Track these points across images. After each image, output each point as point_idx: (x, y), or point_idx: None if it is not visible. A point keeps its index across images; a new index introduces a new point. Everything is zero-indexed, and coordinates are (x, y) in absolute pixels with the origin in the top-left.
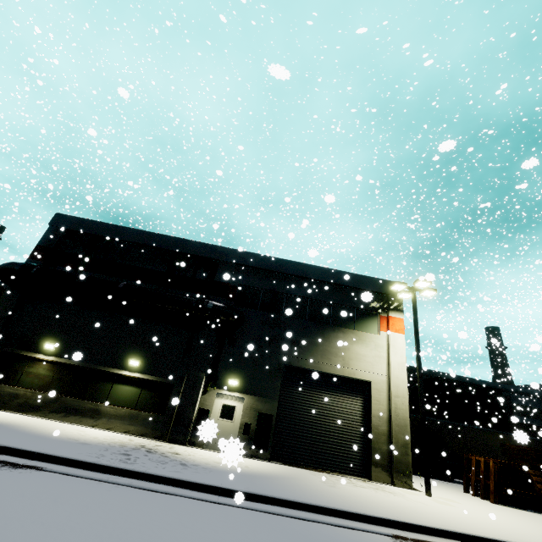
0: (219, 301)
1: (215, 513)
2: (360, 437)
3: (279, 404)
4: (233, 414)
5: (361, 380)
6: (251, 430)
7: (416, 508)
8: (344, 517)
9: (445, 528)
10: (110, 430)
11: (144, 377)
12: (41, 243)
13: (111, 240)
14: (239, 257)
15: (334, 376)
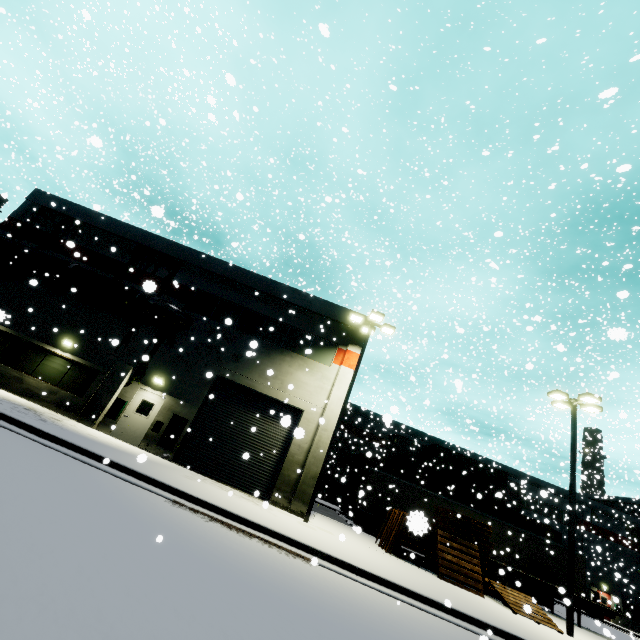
0: (171, 301)
1: (8, 436)
2: (274, 461)
3: (198, 411)
4: (150, 411)
5: (294, 407)
6: (163, 429)
7: (251, 509)
8: (143, 480)
9: (235, 513)
10: (27, 400)
11: (74, 358)
12: (14, 215)
13: (82, 223)
14: (205, 261)
15: (270, 398)
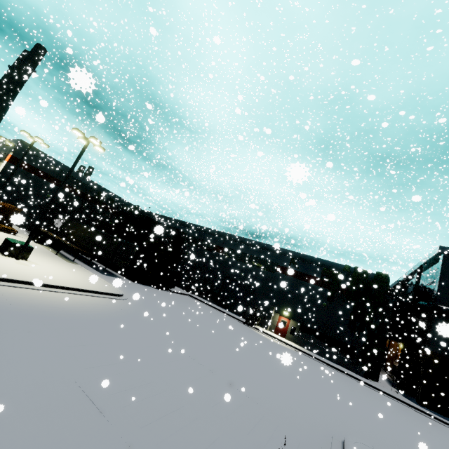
0: None
1: None
2: None
3: None
4: None
5: None
6: None
7: None
8: None
9: None
10: None
11: None
12: None
13: None
14: None
15: None
